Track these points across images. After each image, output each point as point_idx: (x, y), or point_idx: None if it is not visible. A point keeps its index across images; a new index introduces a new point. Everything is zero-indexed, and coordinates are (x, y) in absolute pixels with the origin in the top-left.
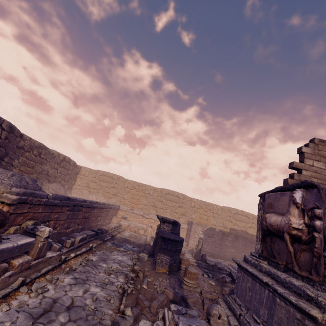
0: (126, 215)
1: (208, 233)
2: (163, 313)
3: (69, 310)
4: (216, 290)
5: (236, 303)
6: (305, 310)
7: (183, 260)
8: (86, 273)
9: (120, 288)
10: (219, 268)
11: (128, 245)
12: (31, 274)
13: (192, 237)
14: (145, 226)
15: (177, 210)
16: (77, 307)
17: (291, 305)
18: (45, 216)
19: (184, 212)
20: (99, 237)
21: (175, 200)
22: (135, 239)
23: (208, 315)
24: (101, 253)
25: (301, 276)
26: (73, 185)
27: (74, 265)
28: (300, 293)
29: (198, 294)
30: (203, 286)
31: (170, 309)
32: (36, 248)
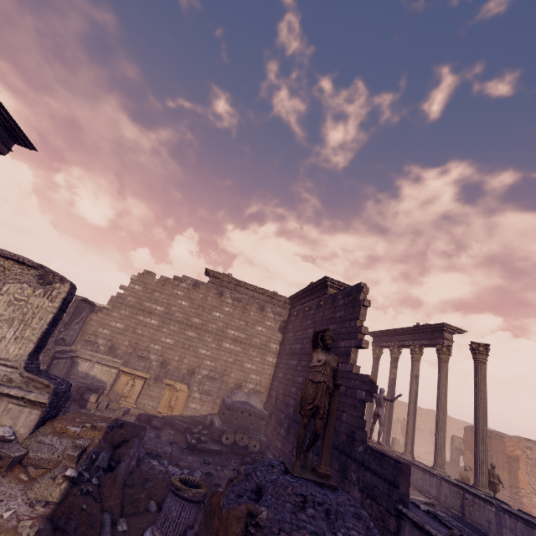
0: None
1: None
2: None
3: None
4: None
5: None
6: None
7: None
8: None
9: None
10: None
11: None
12: None
13: None
14: None
15: None
16: None
17: None
18: None
19: None
20: None
21: None
22: None
23: None
24: None
25: None
26: None
27: None
28: None
29: None
30: None
31: None
32: None
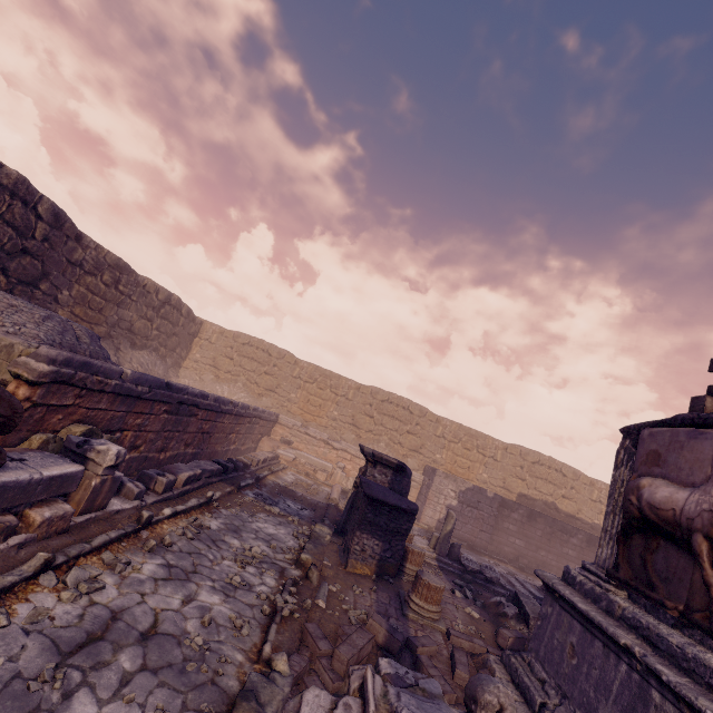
0: (290, 437)
1: (468, 498)
2: (363, 678)
3: (144, 641)
4: (482, 631)
5: (532, 674)
6: None
7: (410, 552)
8: (194, 556)
9: (267, 600)
10: (489, 579)
11: (291, 502)
12: (70, 547)
13: (431, 501)
14: (330, 465)
15: (404, 438)
16: (165, 638)
17: None
18: (114, 418)
19: (418, 445)
20: (230, 477)
21: (403, 418)
22: (307, 490)
23: (471, 700)
24: (231, 515)
25: None
26: (184, 359)
27: (168, 534)
28: None
29: (442, 637)
30: (453, 619)
31: (378, 669)
32: (86, 488)
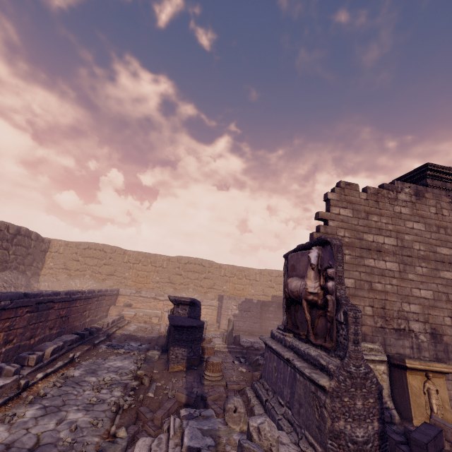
0: (130, 301)
1: (243, 307)
2: (169, 422)
3: None
4: (246, 377)
5: (263, 388)
6: (315, 382)
7: (206, 348)
8: (63, 396)
9: (115, 404)
10: (256, 348)
11: (133, 343)
12: None
13: (224, 315)
14: (159, 312)
15: (203, 282)
16: (45, 446)
17: (307, 379)
18: None
19: (212, 284)
20: (87, 340)
21: (199, 271)
22: (145, 332)
23: (224, 411)
24: (89, 364)
25: (316, 346)
26: (41, 269)
27: (42, 389)
28: (316, 364)
29: (223, 388)
30: (231, 376)
31: (179, 415)
32: None
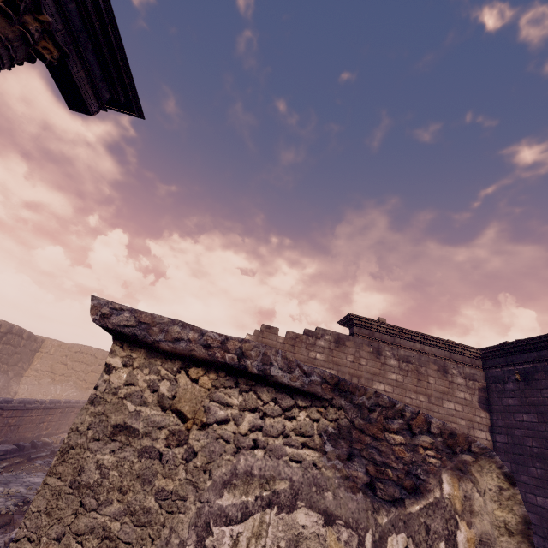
0: None
1: None
2: None
3: None
4: None
5: None
6: None
7: None
8: None
9: None
10: None
11: None
12: None
13: None
14: None
15: None
16: None
17: None
18: None
19: None
20: (26, 453)
21: None
22: None
23: None
24: (9, 475)
25: None
26: (26, 369)
27: None
28: None
29: None
30: None
31: None
32: None
